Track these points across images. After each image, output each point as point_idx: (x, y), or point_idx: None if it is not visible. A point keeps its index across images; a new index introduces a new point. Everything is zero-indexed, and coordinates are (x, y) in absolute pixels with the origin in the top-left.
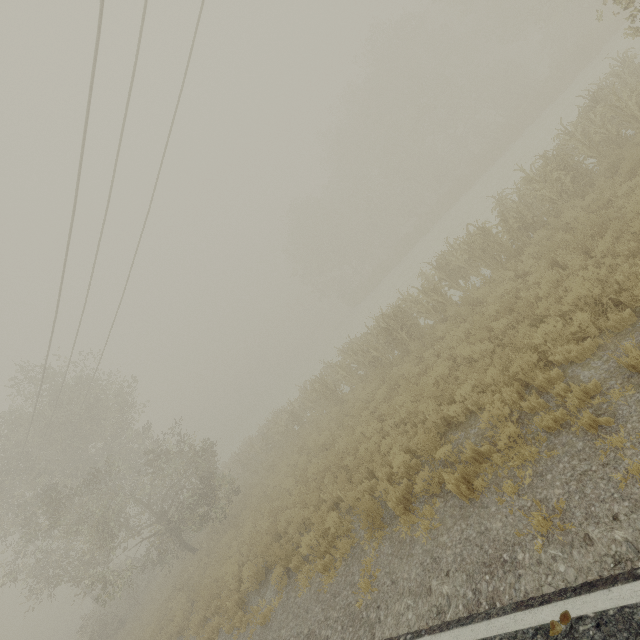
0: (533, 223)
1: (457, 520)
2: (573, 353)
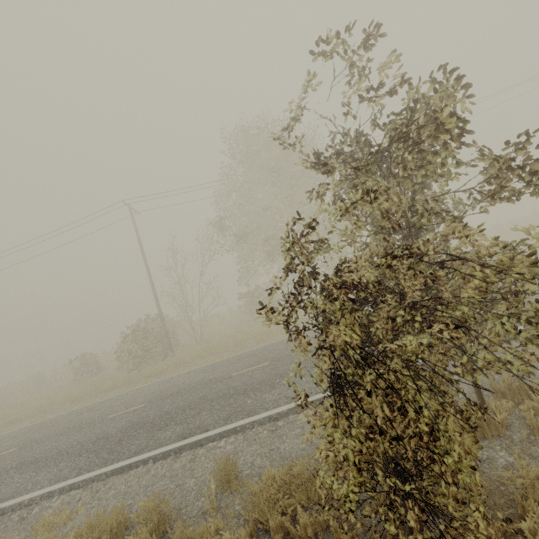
0: None
1: None
2: None
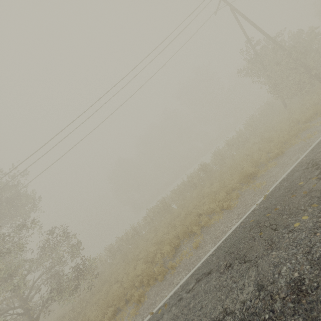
0: (247, 137)
1: (282, 158)
2: (288, 130)
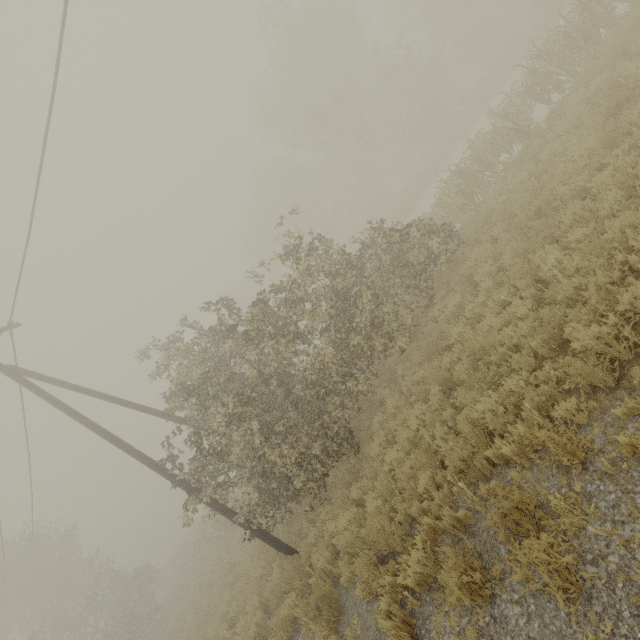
0: None
1: None
2: None
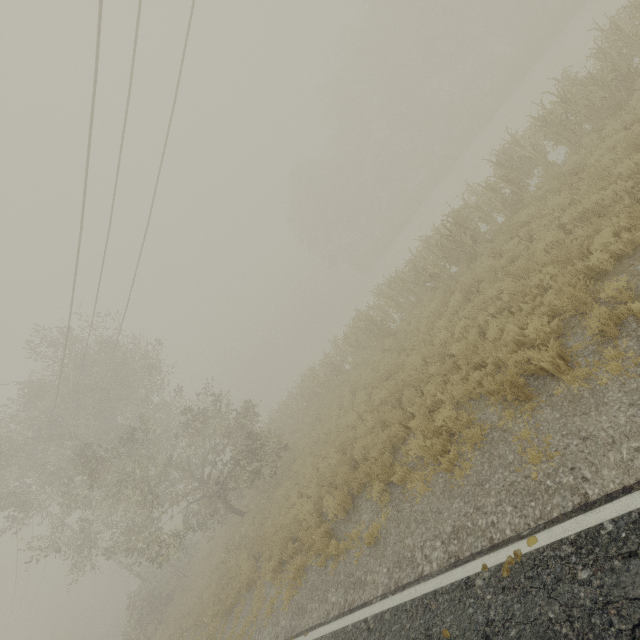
0: (632, 71)
1: None
2: None
